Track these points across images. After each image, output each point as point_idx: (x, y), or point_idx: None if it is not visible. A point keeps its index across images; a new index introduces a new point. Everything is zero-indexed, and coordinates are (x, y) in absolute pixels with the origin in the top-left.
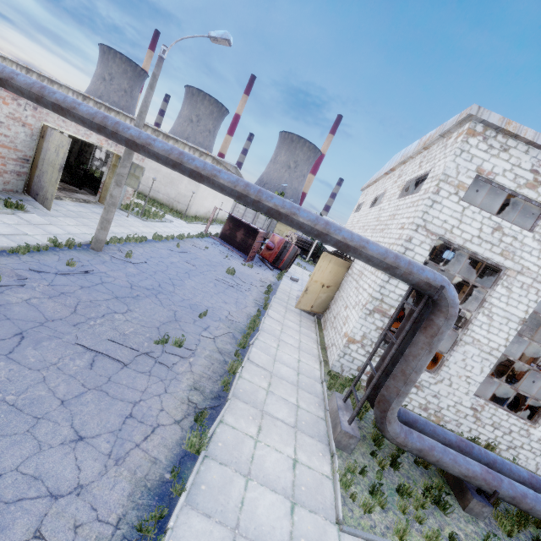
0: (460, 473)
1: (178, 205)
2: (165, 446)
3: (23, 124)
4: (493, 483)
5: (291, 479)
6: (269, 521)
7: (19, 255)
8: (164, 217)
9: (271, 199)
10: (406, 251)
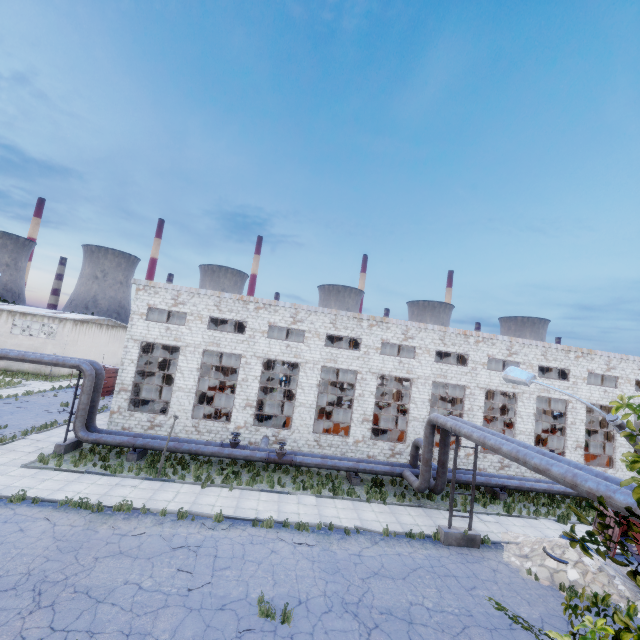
0: (117, 443)
1: (47, 370)
2: None
3: None
4: (133, 442)
5: (7, 462)
6: None
7: None
8: (21, 383)
9: None
10: (127, 353)
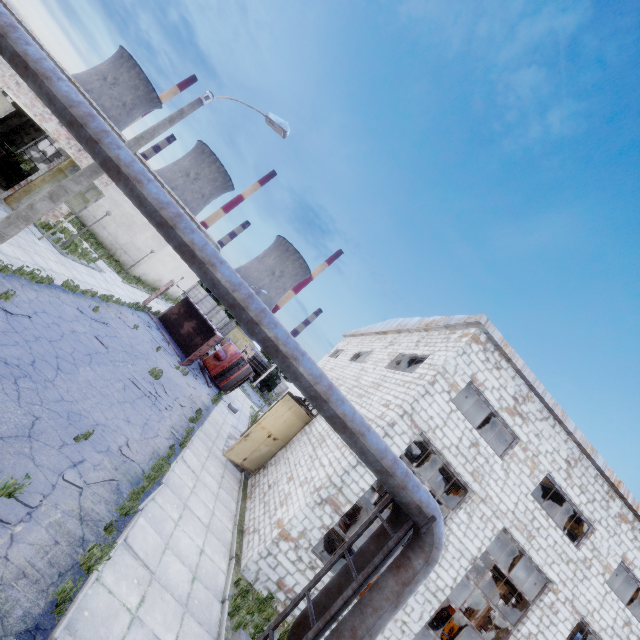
0: None
1: (123, 256)
2: None
3: None
4: None
5: None
6: None
7: None
8: (95, 262)
9: (274, 328)
10: (385, 436)
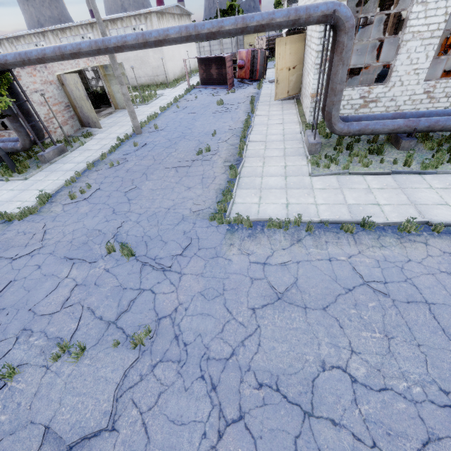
0: (389, 130)
1: (159, 79)
2: (222, 180)
3: (50, 83)
4: (412, 125)
5: (284, 171)
6: (275, 184)
7: (114, 153)
8: (156, 94)
9: (204, 27)
10: None
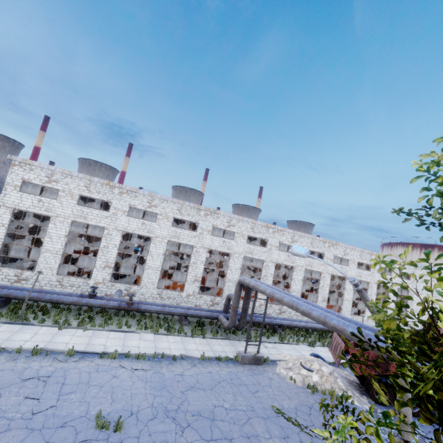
0: None
1: None
2: None
3: None
4: None
5: None
6: None
7: None
8: None
9: None
10: None
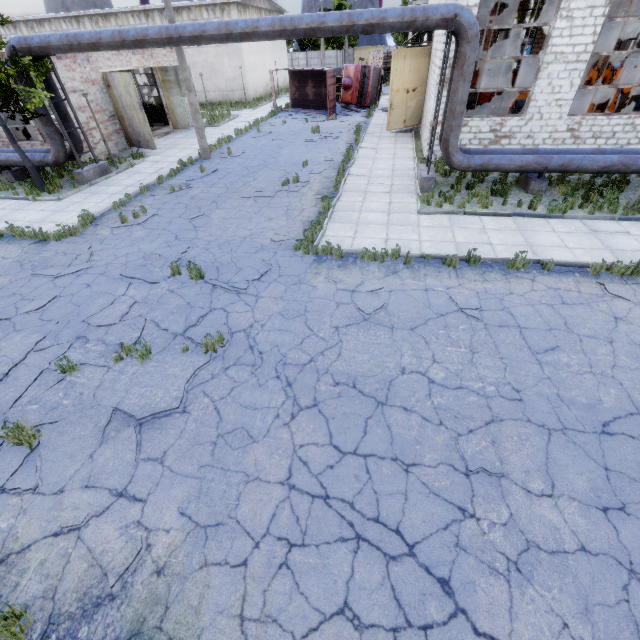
0: (516, 167)
1: (234, 95)
2: (311, 213)
3: (92, 83)
4: (543, 163)
5: (387, 208)
6: (375, 219)
7: (174, 178)
8: (230, 115)
9: (302, 21)
10: None
